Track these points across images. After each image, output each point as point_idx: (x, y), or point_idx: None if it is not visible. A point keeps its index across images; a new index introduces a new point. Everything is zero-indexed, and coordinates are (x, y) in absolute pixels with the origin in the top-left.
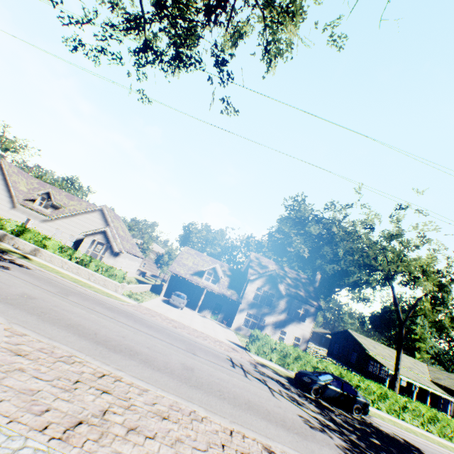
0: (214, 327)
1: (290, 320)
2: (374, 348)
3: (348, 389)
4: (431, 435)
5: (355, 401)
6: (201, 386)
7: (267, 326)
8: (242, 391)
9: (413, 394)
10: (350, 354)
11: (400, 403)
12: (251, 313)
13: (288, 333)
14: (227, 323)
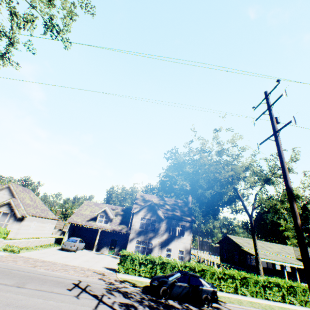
0: (101, 259)
1: (172, 238)
2: (248, 244)
3: (195, 282)
4: (292, 307)
5: (202, 292)
6: None
7: (154, 248)
8: None
9: (284, 273)
10: (233, 254)
11: (260, 284)
12: (140, 240)
13: (173, 248)
14: None
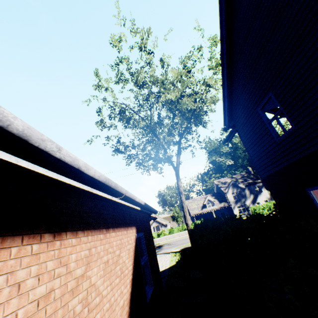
0: None
1: (256, 196)
2: None
3: None
4: None
5: None
6: None
7: (249, 206)
8: None
9: None
10: None
11: None
12: (238, 206)
13: (260, 201)
14: None
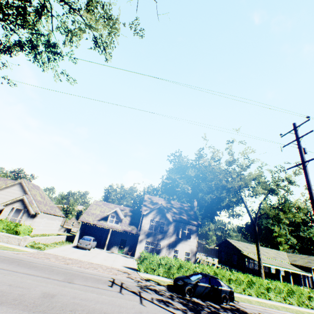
0: (116, 258)
1: (179, 240)
2: (247, 248)
3: (215, 282)
4: (292, 307)
5: (221, 292)
6: (49, 310)
7: (162, 249)
8: (103, 306)
9: (279, 277)
10: (232, 257)
11: (264, 286)
12: (149, 241)
13: (179, 250)
14: (132, 254)
